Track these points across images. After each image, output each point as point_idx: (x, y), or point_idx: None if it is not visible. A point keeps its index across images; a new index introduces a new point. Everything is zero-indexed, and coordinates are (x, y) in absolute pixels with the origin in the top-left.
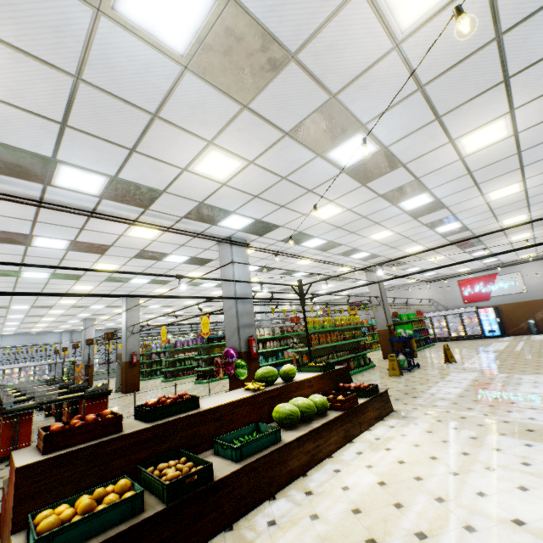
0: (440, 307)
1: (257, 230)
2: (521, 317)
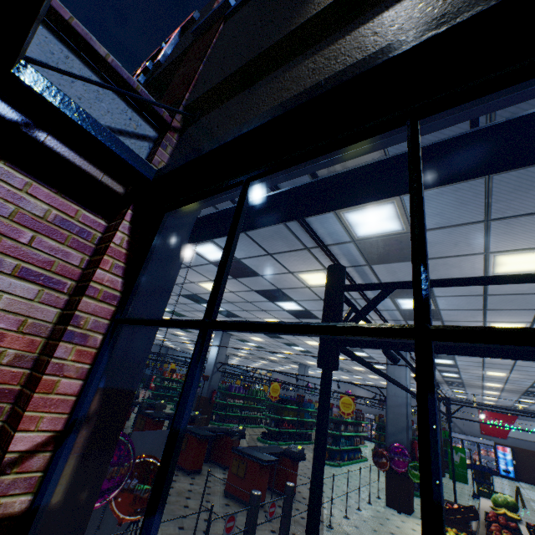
0: (457, 429)
1: None
2: (534, 467)
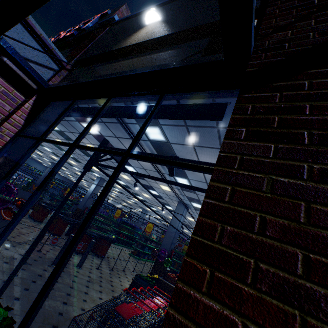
0: None
1: (198, 209)
2: None
